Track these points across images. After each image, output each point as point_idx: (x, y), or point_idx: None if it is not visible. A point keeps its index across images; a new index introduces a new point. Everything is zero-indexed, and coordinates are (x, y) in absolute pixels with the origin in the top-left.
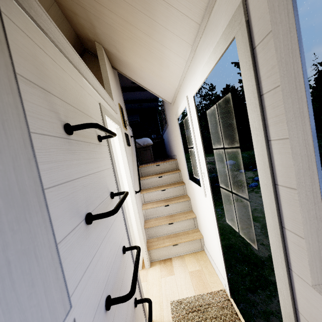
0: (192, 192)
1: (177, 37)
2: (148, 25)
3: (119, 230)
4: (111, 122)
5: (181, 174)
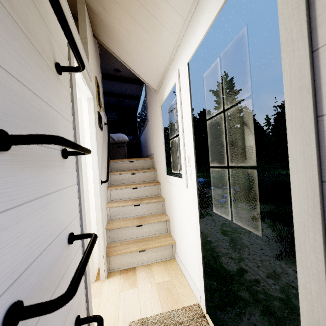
0: (168, 190)
1: None
2: None
3: (69, 208)
4: (82, 81)
5: (157, 173)
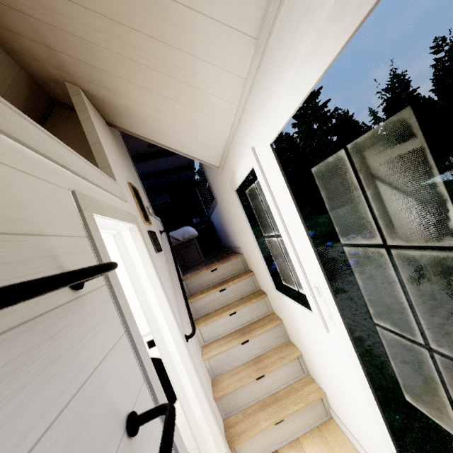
0: (286, 313)
1: (221, 26)
2: (155, 14)
3: None
4: (114, 222)
5: (256, 278)
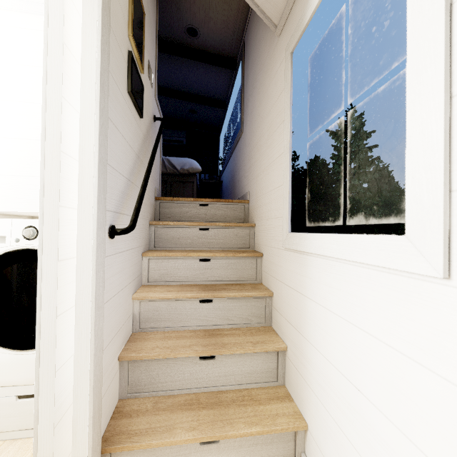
0: (291, 274)
1: None
2: None
3: None
4: None
5: (256, 232)
